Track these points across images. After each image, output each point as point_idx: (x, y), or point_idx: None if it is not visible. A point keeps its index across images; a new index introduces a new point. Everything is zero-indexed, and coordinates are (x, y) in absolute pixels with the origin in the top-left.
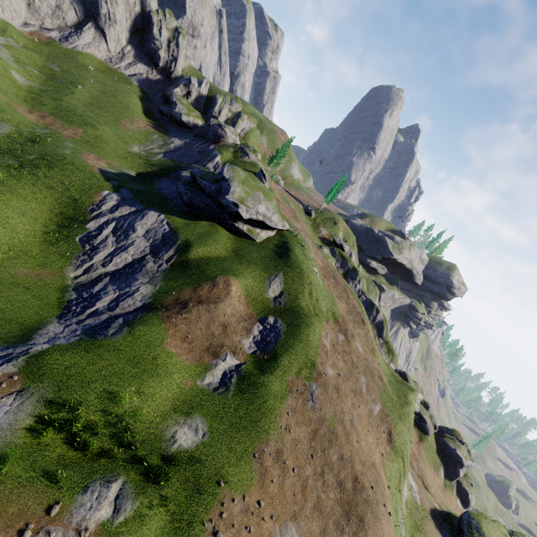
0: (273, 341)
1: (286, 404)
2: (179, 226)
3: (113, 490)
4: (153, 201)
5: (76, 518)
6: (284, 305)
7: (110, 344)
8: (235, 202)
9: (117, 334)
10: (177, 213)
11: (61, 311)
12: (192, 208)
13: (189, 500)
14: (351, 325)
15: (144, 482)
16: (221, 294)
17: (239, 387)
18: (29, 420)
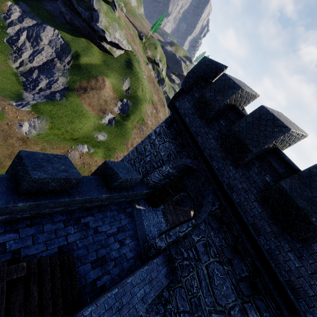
0: (127, 109)
1: (134, 131)
2: (69, 40)
3: (85, 146)
4: (46, 17)
5: (79, 150)
6: (130, 94)
7: (61, 103)
8: (103, 29)
9: (61, 100)
10: (65, 30)
11: (23, 87)
12: (73, 27)
13: (107, 151)
14: (159, 106)
15: (93, 146)
16: (101, 85)
17: (116, 124)
18: (47, 127)
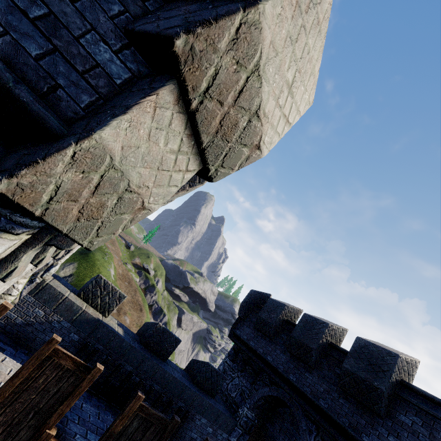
0: None
1: None
2: None
3: None
4: None
5: None
6: (70, 282)
7: None
8: None
9: None
10: None
11: None
12: None
13: None
14: (127, 307)
15: None
16: None
17: None
18: None
